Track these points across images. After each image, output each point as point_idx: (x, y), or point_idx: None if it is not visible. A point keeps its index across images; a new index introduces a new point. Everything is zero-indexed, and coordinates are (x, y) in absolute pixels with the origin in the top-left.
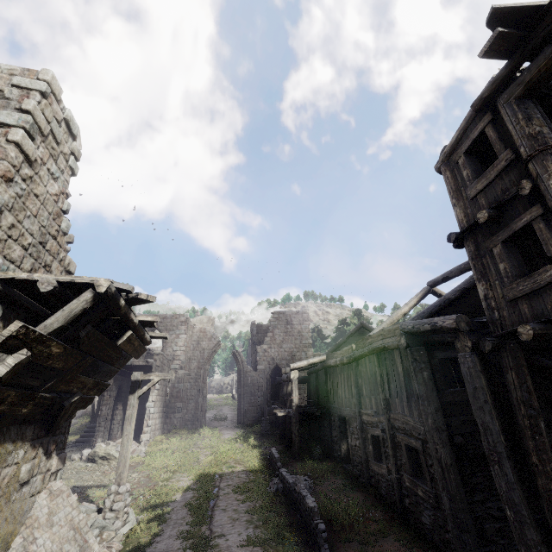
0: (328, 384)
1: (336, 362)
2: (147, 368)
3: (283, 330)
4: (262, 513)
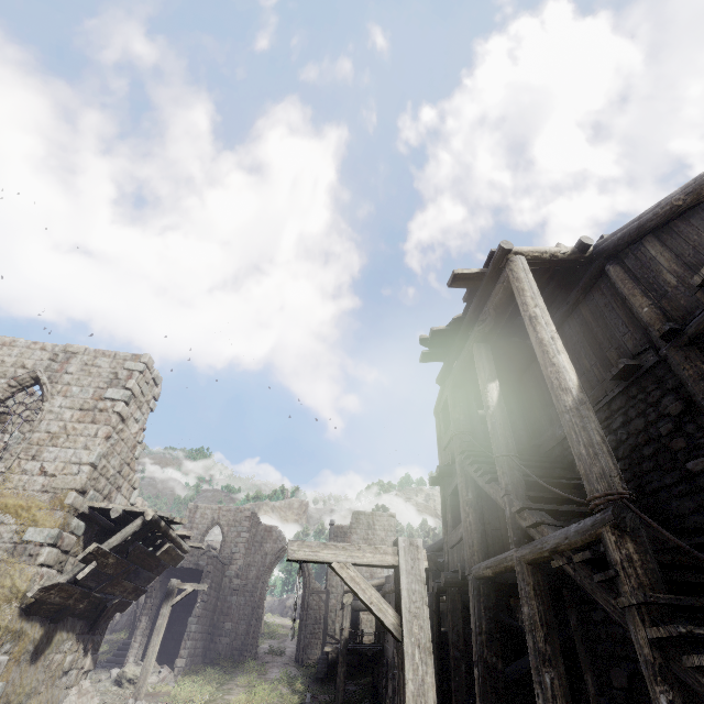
0: None
1: (389, 588)
2: (199, 573)
3: (362, 536)
4: None
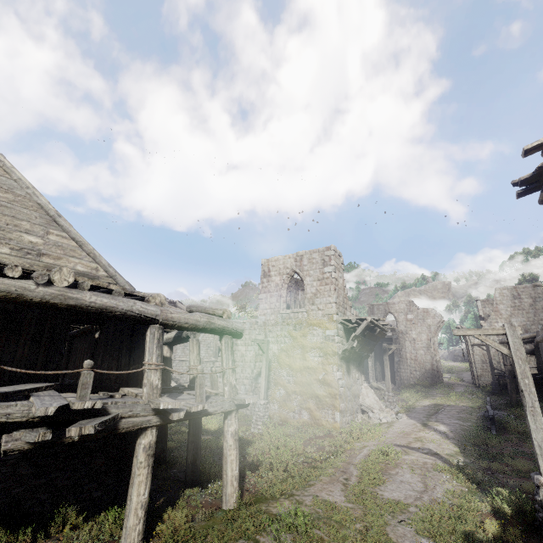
0: (540, 356)
1: (539, 339)
2: (389, 340)
3: (509, 305)
4: (466, 419)
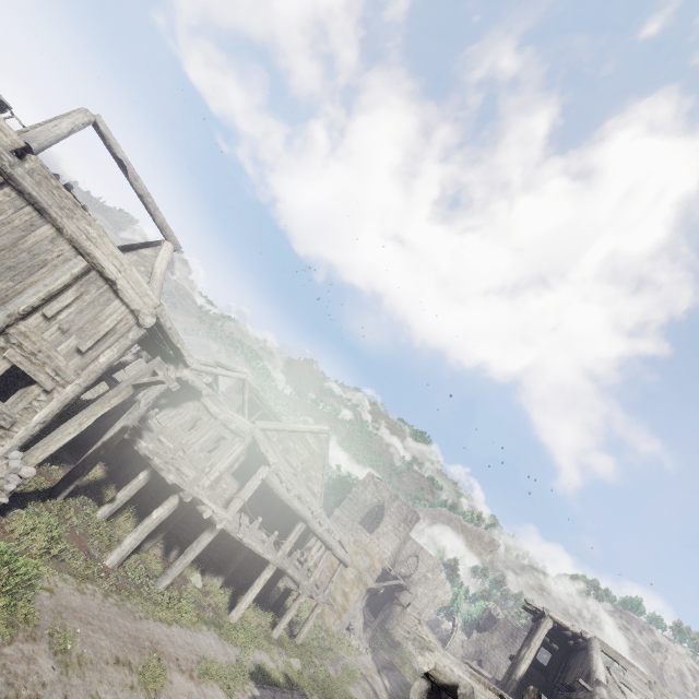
0: None
1: None
2: None
3: (503, 638)
4: (404, 691)
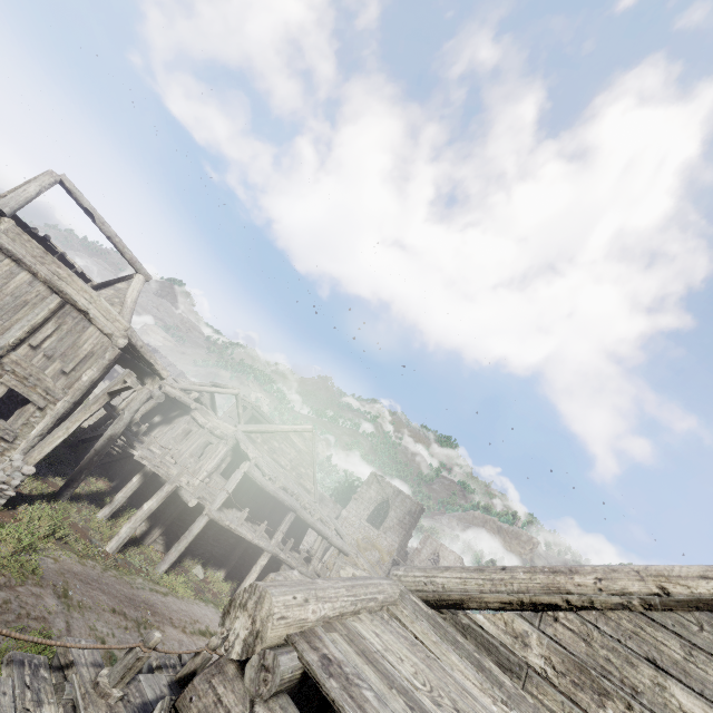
0: None
1: None
2: None
3: None
4: None
